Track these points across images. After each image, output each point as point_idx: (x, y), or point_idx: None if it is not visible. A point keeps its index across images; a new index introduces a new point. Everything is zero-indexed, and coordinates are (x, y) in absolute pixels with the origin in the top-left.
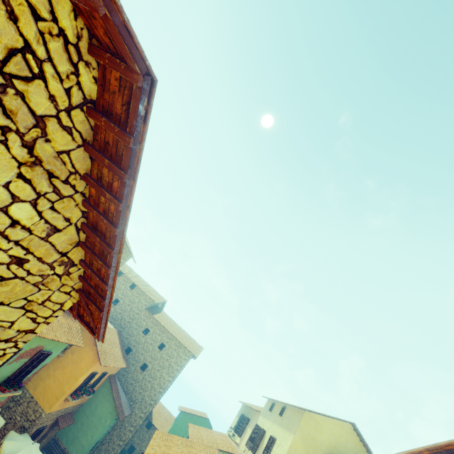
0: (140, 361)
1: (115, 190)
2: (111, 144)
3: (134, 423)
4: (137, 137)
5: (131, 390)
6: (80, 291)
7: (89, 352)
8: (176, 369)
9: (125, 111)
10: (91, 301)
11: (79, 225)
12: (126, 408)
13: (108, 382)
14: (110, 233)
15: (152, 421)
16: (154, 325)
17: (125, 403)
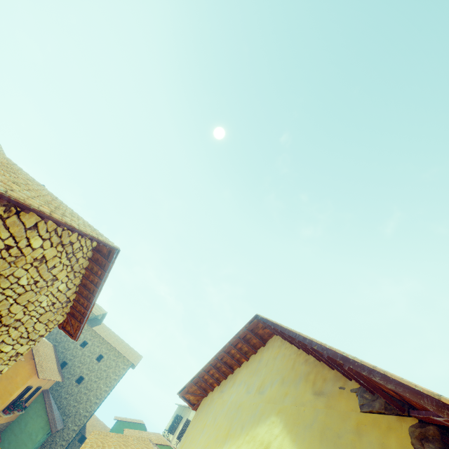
0: (76, 374)
1: (99, 274)
2: (100, 260)
3: (66, 437)
4: (112, 262)
5: (65, 404)
6: (69, 314)
7: (26, 366)
8: (114, 378)
9: (108, 253)
10: (75, 318)
11: (78, 285)
12: (59, 423)
13: (41, 397)
14: (93, 289)
15: (86, 435)
16: (93, 338)
17: (58, 417)
